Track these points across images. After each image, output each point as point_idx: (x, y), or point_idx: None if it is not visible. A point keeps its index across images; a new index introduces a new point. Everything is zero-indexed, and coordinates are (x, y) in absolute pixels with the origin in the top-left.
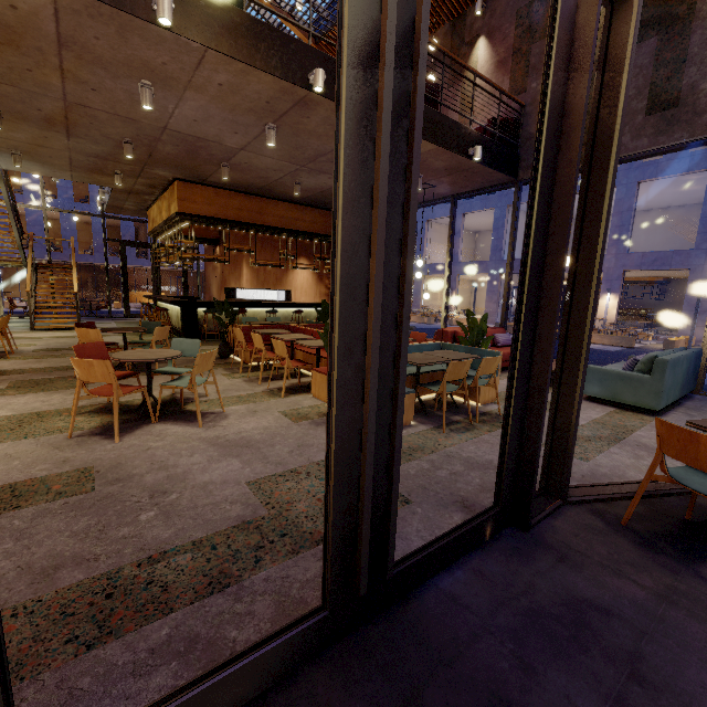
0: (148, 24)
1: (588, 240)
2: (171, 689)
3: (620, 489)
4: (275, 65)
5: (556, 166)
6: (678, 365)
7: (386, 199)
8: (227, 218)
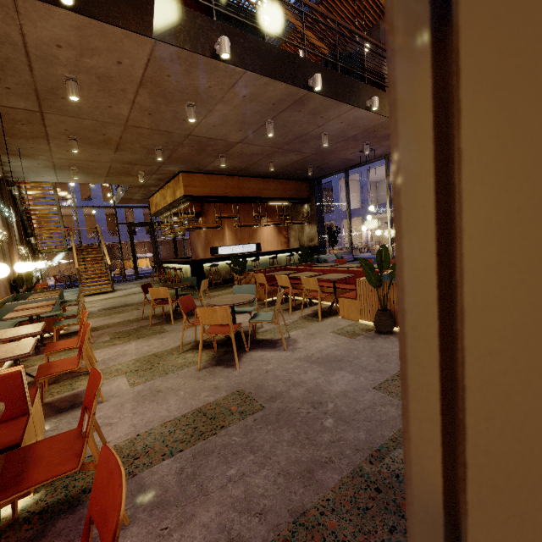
0: (210, 60)
1: None
2: None
3: None
4: (287, 76)
5: None
6: None
7: None
8: (217, 195)
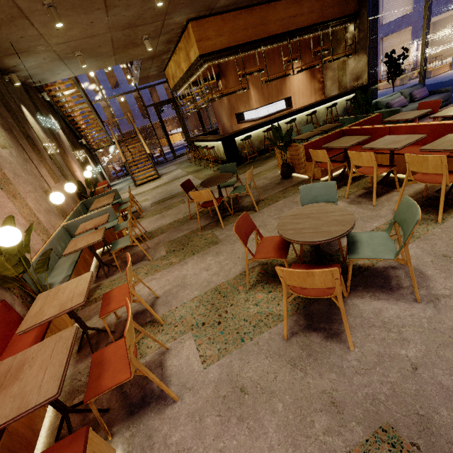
0: None
1: None
2: None
3: None
4: None
5: None
6: None
7: None
8: (237, 43)
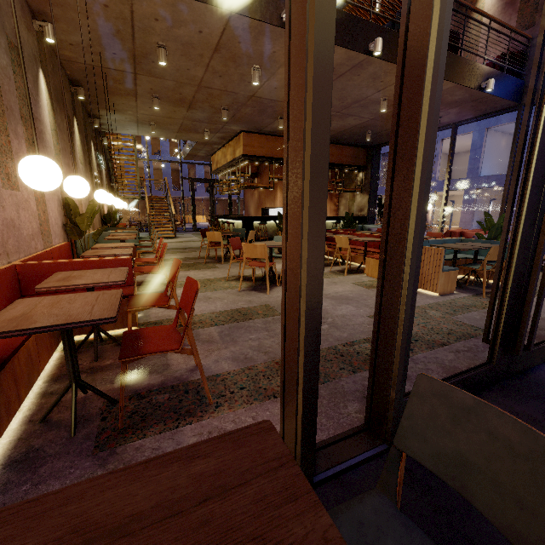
0: (276, 28)
1: None
2: None
3: None
4: (348, 41)
5: None
6: None
7: None
8: (273, 156)
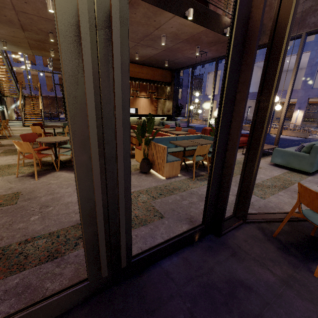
0: None
1: (269, 75)
2: (5, 314)
3: (277, 216)
4: None
5: (247, 24)
6: None
7: (88, 38)
8: None
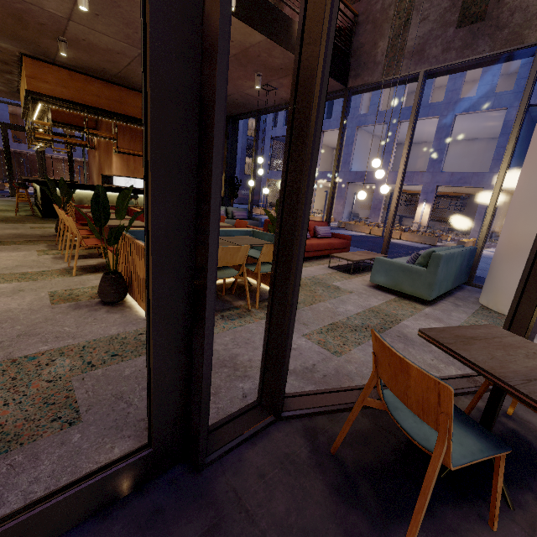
0: None
1: (306, 70)
2: None
3: (350, 398)
4: None
5: None
6: (452, 260)
7: None
8: (84, 102)
